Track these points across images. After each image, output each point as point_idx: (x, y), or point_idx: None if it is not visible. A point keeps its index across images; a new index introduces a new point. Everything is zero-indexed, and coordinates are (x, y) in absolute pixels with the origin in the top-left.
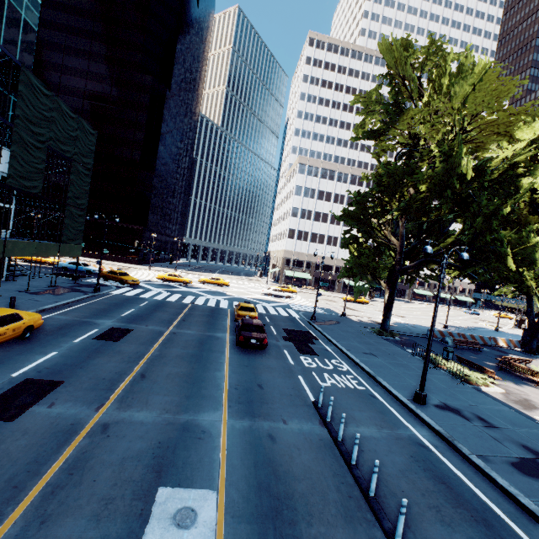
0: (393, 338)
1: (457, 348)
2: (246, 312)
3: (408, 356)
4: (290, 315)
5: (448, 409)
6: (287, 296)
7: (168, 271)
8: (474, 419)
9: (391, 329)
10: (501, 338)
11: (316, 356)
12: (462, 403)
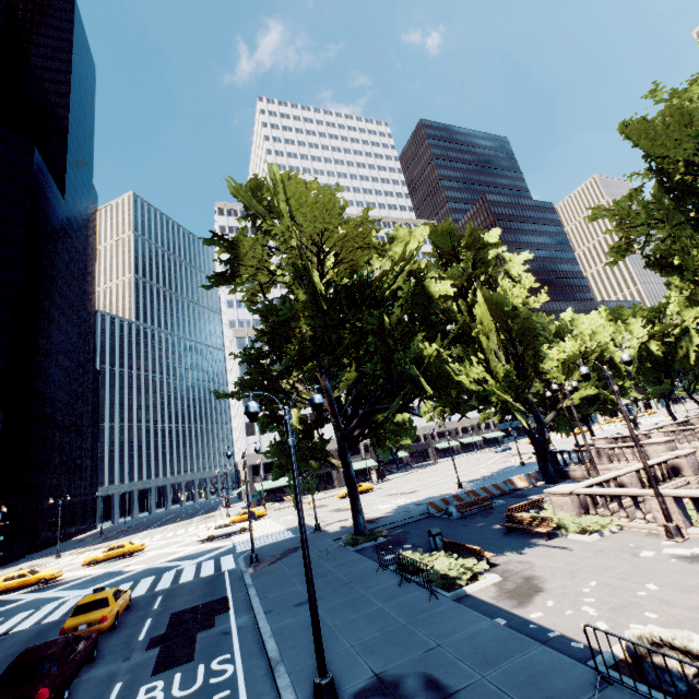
0: (374, 541)
1: (464, 517)
2: (85, 614)
3: (375, 574)
4: (219, 569)
5: (377, 692)
6: (242, 529)
7: (40, 564)
8: (417, 695)
9: (380, 525)
10: (517, 477)
11: (185, 666)
12: (415, 654)
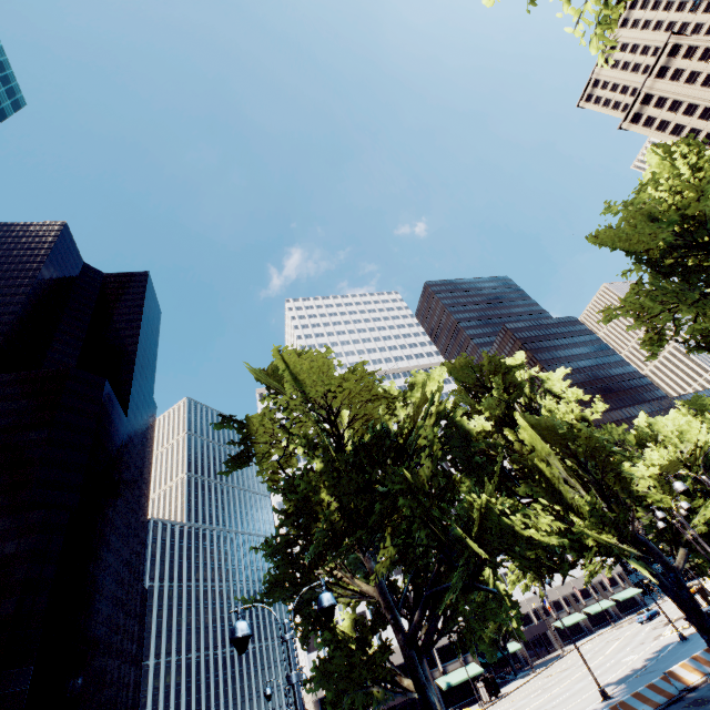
0: None
1: None
2: None
3: None
4: None
5: None
6: None
7: None
8: None
9: None
10: (681, 665)
11: None
12: None
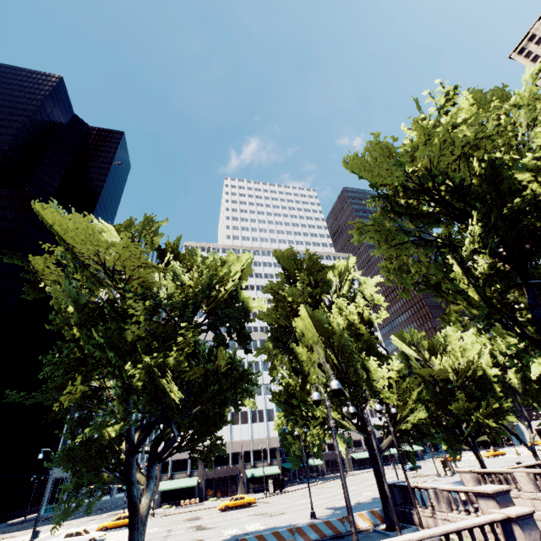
0: None
1: None
2: None
3: None
4: None
5: None
6: (91, 540)
7: None
8: None
9: None
10: (358, 514)
11: None
12: None
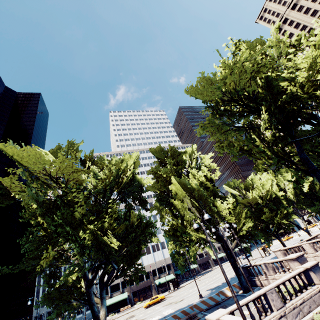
0: None
1: None
2: None
3: None
4: None
5: None
6: None
7: None
8: None
9: None
10: (226, 288)
11: None
12: None
